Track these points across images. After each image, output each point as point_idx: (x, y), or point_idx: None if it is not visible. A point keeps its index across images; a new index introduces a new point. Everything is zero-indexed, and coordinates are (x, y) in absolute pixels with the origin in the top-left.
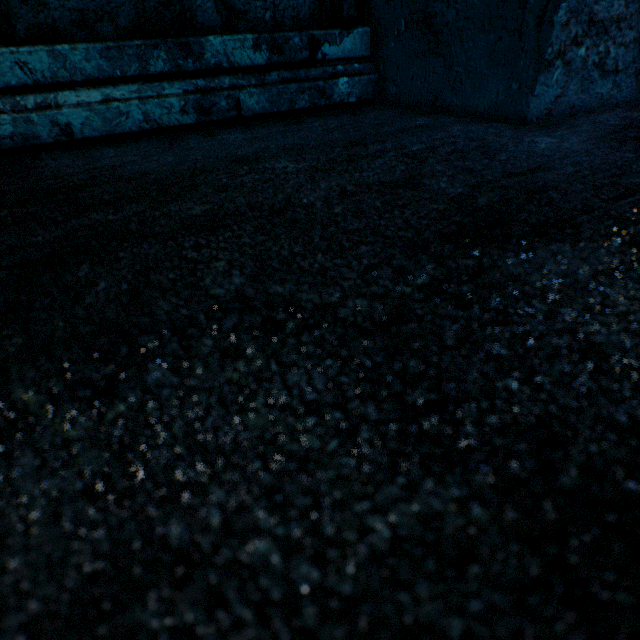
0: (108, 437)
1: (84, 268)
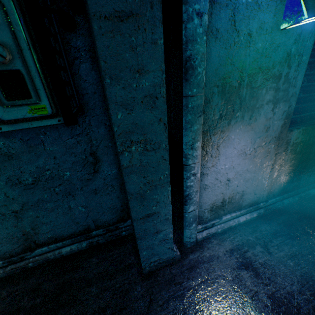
0: None
1: None
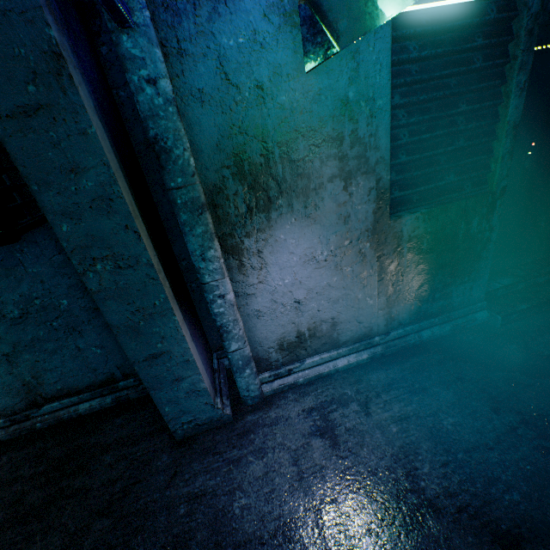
0: (42, 546)
1: (53, 506)
